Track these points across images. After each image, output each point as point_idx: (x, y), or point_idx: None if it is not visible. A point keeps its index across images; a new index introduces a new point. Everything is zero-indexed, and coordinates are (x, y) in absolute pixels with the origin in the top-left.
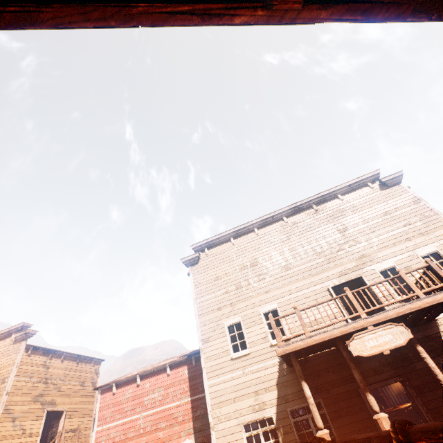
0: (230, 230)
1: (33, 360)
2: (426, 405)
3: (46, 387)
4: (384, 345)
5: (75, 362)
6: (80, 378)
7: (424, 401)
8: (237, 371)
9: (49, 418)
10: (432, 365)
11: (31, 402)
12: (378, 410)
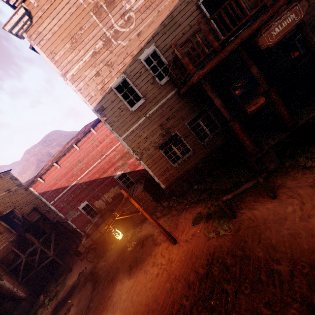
0: None
1: None
2: (267, 78)
3: None
4: (287, 28)
5: None
6: (3, 190)
7: (266, 76)
8: (141, 119)
9: (5, 216)
10: (310, 34)
11: None
12: (268, 88)
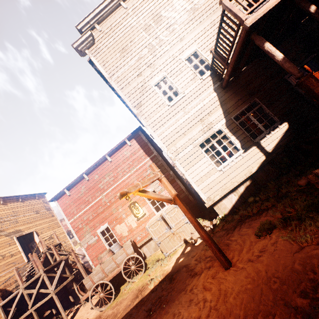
0: None
1: None
2: None
3: (1, 225)
4: None
5: (19, 201)
6: (33, 210)
7: None
8: (179, 114)
9: (25, 245)
10: None
11: None
12: None
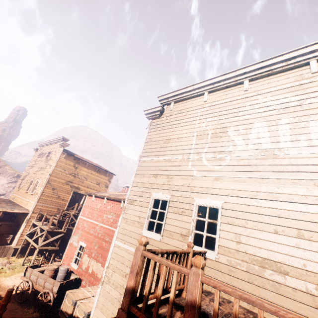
0: (208, 80)
1: (67, 161)
2: None
3: (74, 178)
4: None
5: (95, 170)
6: (97, 180)
7: None
8: None
9: None
10: None
11: (64, 183)
12: None
